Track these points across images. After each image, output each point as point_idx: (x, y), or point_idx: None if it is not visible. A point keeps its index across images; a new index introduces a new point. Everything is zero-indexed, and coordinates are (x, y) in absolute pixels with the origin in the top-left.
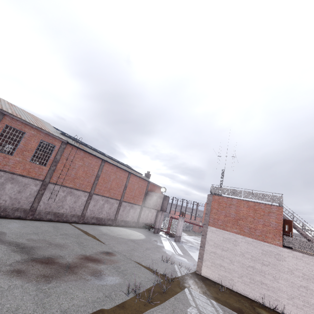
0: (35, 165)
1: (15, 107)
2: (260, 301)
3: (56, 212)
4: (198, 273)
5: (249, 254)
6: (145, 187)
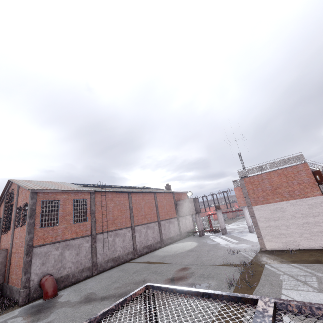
0: (78, 225)
1: (33, 182)
2: None
3: (113, 257)
4: (264, 250)
5: (299, 213)
6: (172, 199)
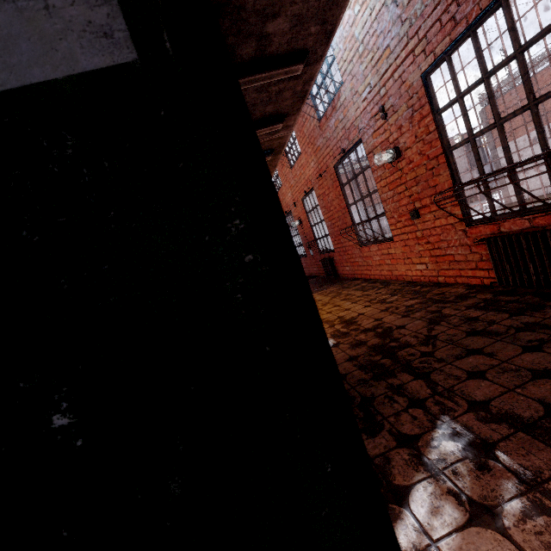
0: None
1: None
2: None
3: None
4: (508, 203)
5: None
6: None
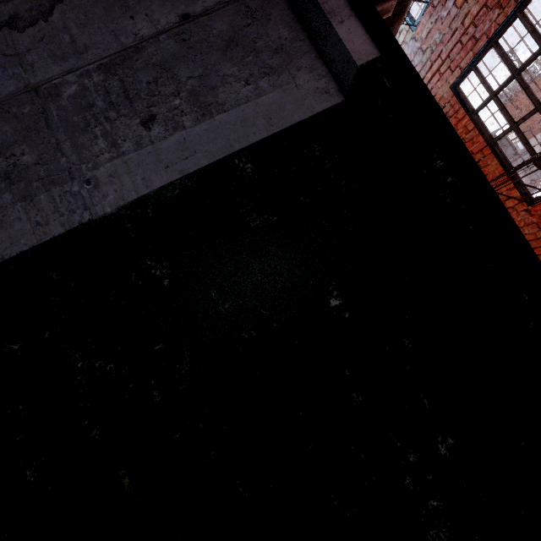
0: None
1: None
2: None
3: None
4: None
5: None
6: None
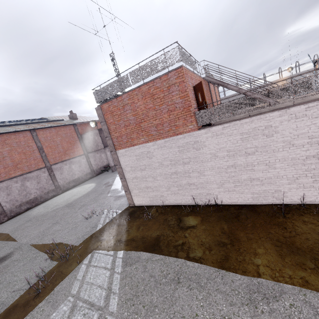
0: None
1: None
2: (194, 203)
3: None
4: (132, 206)
5: (167, 160)
6: (73, 133)
